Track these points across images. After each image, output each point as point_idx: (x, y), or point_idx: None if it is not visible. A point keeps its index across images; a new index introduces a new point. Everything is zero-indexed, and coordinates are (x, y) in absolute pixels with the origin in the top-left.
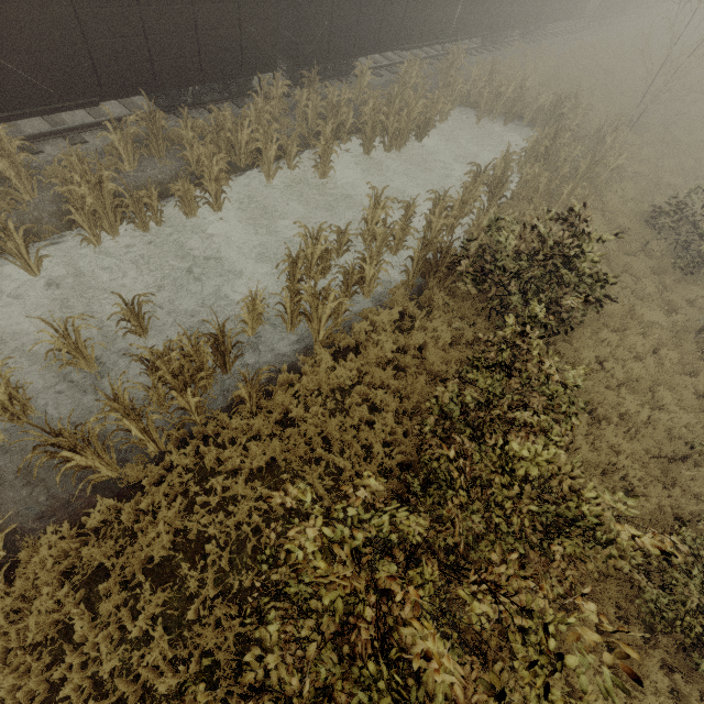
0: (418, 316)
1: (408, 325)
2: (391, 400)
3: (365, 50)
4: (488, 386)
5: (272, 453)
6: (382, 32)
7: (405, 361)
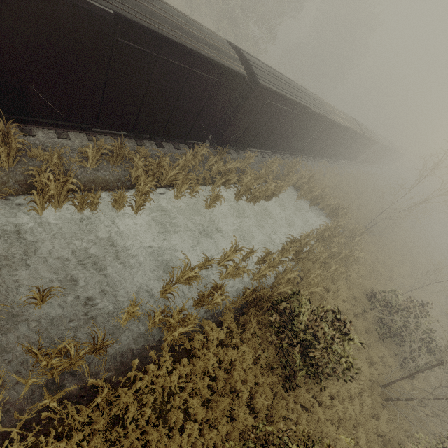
0: (235, 331)
1: (228, 341)
2: (201, 410)
3: (255, 146)
4: (265, 407)
5: None
6: (266, 142)
7: (219, 373)
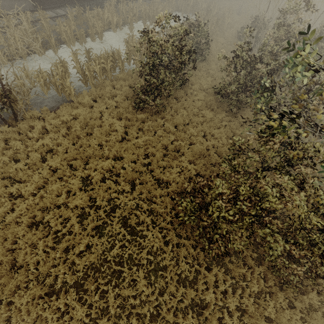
0: None
1: None
2: None
3: None
4: None
5: (129, 83)
6: None
7: None
